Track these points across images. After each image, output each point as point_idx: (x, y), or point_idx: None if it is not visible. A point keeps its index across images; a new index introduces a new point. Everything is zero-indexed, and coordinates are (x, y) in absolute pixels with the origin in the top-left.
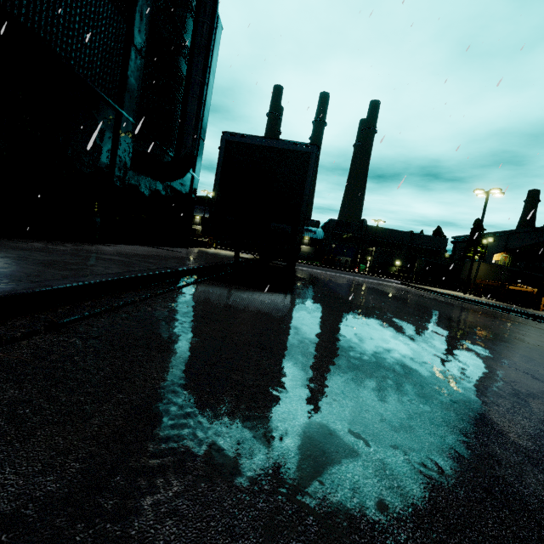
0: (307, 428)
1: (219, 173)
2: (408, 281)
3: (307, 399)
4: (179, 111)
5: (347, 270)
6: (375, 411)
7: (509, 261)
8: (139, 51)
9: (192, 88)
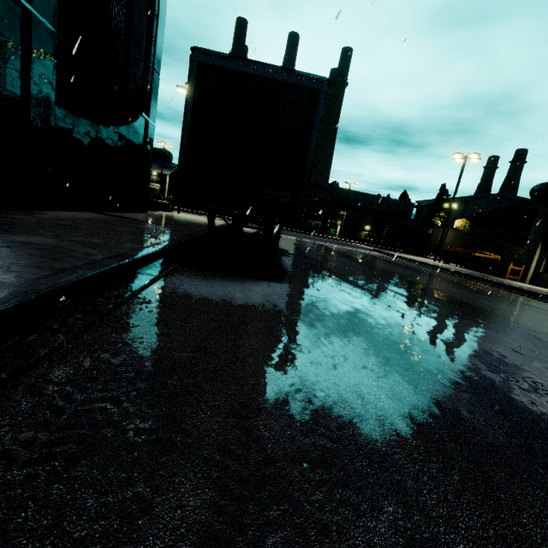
0: None
1: (189, 114)
2: (377, 246)
3: None
4: (123, 26)
5: (318, 235)
6: None
7: (469, 227)
8: None
9: None
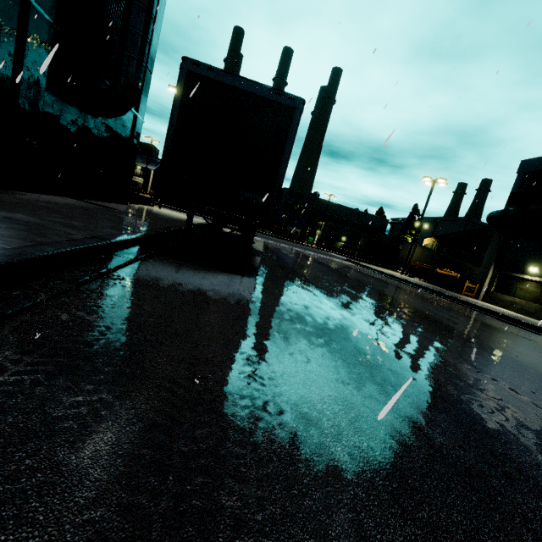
0: None
1: (176, 115)
2: (351, 257)
3: None
4: (119, 24)
5: (296, 242)
6: None
7: (436, 246)
8: None
9: None
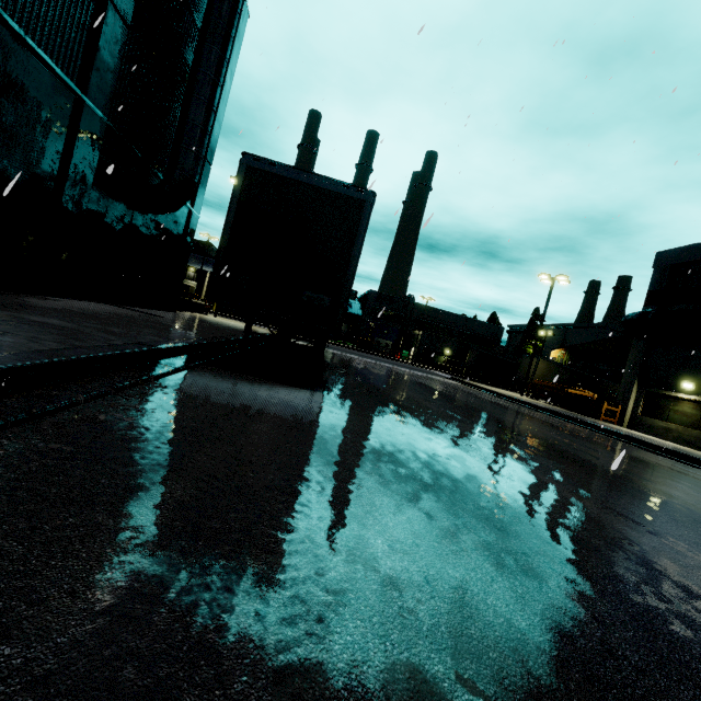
0: (390, 684)
1: (233, 212)
2: (458, 375)
3: (377, 604)
4: (177, 117)
5: (387, 357)
6: (482, 619)
7: (567, 359)
8: (121, 14)
9: (199, 87)
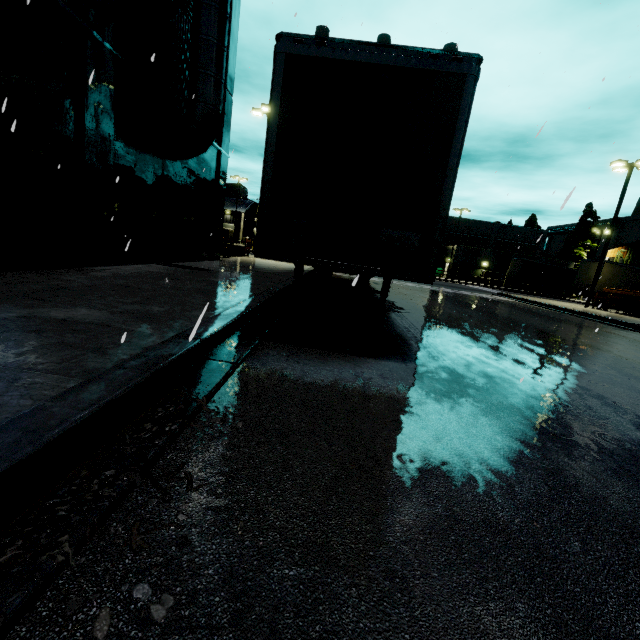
0: None
1: (275, 129)
2: (498, 288)
3: None
4: (190, 40)
5: None
6: None
7: (629, 258)
8: None
9: None
